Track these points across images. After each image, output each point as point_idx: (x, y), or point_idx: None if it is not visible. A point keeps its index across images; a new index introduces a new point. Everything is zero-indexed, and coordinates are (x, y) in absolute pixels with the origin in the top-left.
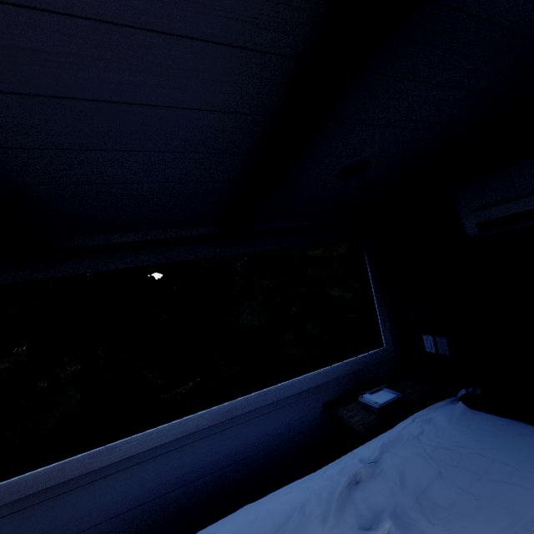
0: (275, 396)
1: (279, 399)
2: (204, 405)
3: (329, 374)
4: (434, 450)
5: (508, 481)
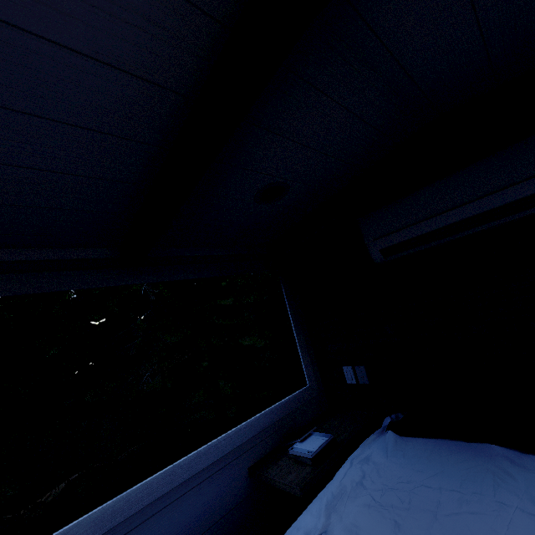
0: (187, 472)
1: (193, 474)
2: (80, 514)
3: (254, 426)
4: (381, 494)
5: (461, 511)
